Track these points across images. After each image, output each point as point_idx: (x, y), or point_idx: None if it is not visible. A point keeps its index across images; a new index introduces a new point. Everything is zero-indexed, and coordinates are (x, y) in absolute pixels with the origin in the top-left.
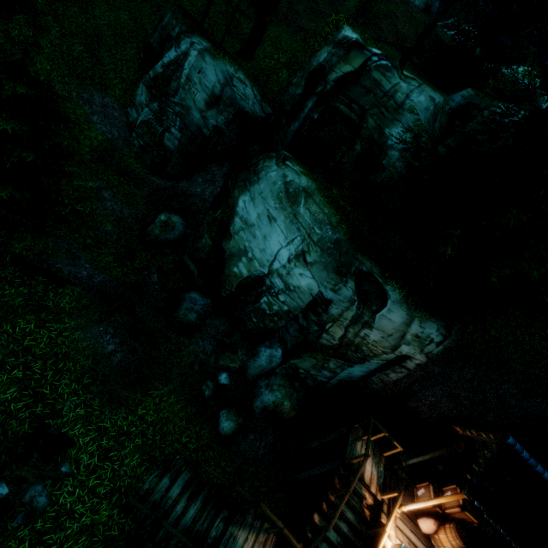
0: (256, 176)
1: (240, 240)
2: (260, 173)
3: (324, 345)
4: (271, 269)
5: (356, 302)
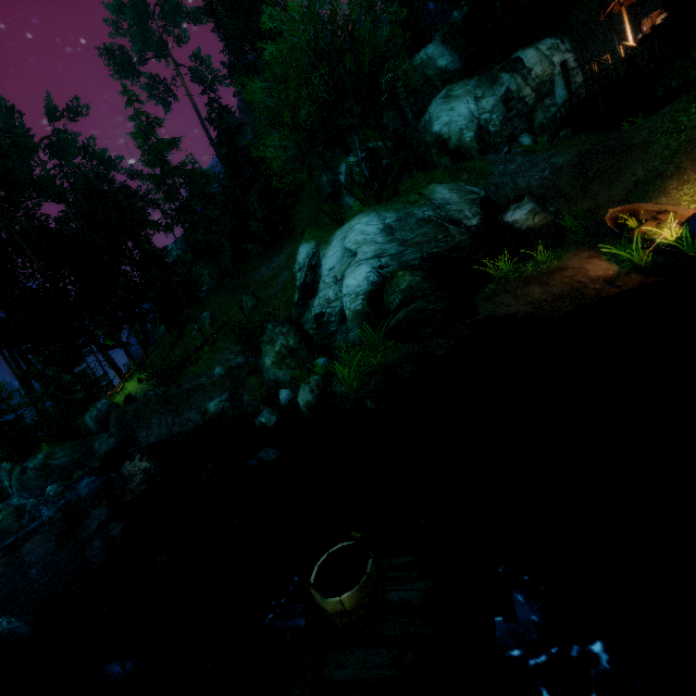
0: (427, 124)
1: (453, 131)
2: (427, 121)
3: (533, 104)
4: (476, 119)
5: (514, 74)
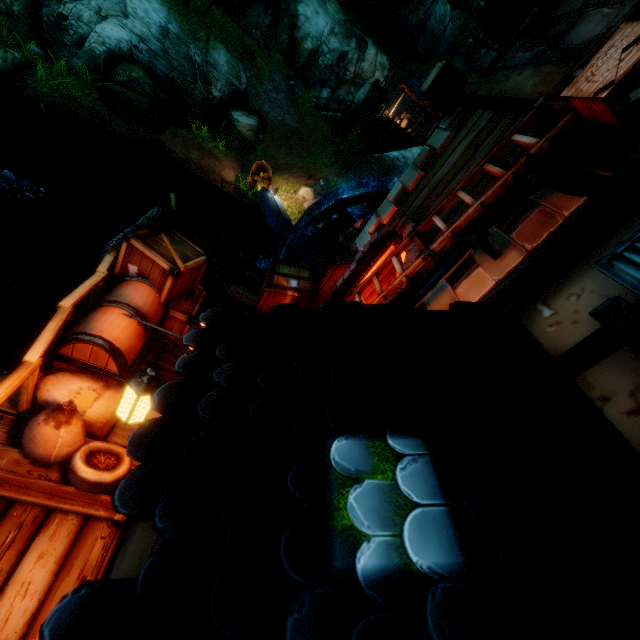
0: None
1: (305, 28)
2: None
3: (348, 80)
4: (320, 42)
5: (357, 49)
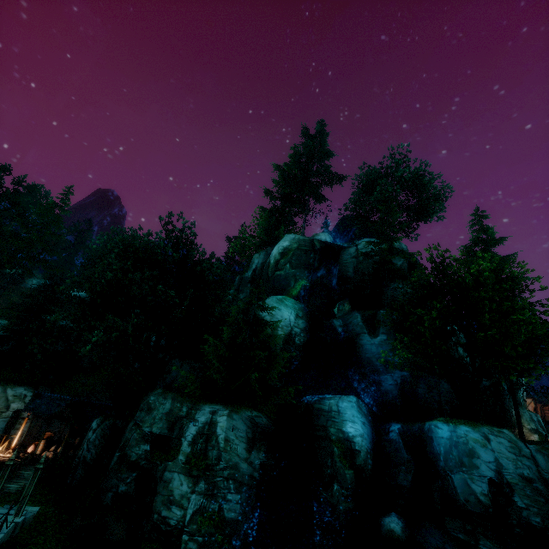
0: None
1: None
2: None
3: None
4: None
5: None
